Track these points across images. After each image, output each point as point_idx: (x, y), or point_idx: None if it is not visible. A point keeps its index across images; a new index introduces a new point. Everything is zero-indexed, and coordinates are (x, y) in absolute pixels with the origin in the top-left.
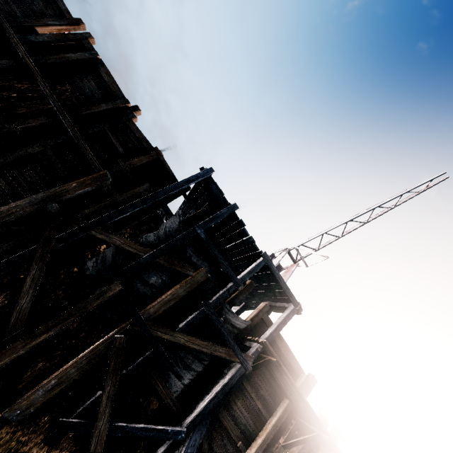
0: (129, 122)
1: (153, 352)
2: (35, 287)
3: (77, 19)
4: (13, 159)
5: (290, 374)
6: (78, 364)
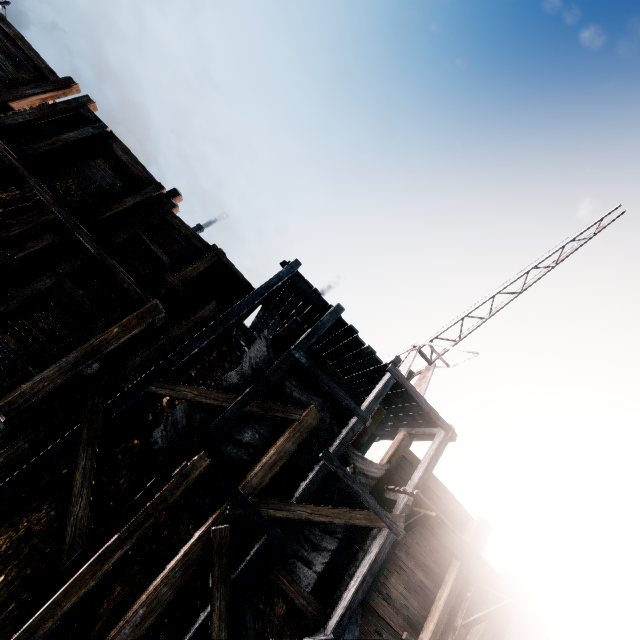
0: (168, 215)
1: (268, 540)
2: (90, 484)
3: (66, 79)
4: (18, 304)
5: (454, 525)
6: (169, 579)
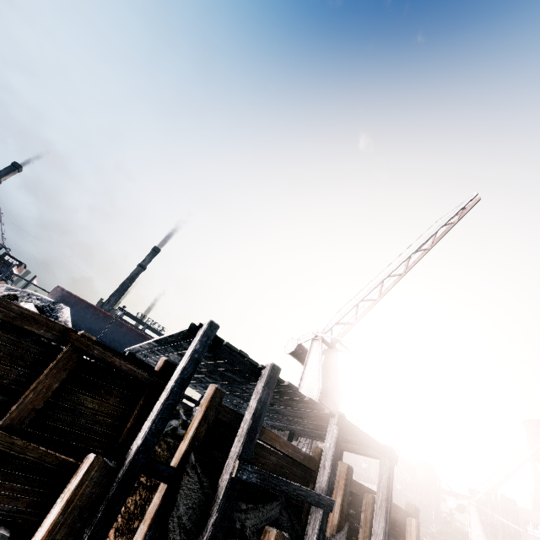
0: None
1: None
2: None
3: None
4: None
5: (396, 528)
6: None
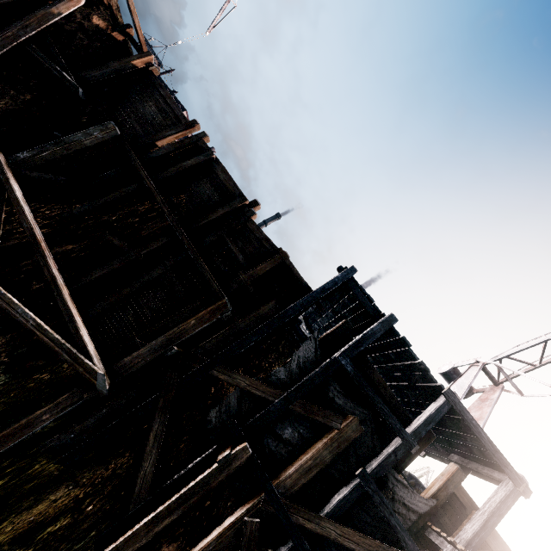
0: (247, 221)
1: (294, 548)
2: (158, 446)
3: (192, 121)
4: (138, 287)
5: None
6: None
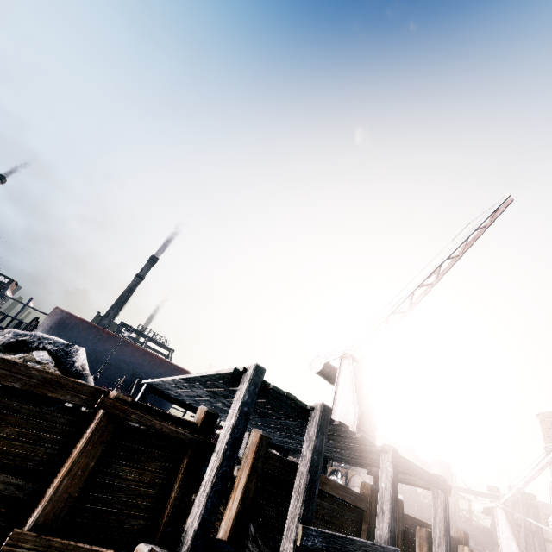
0: None
1: None
2: None
3: None
4: None
5: None
6: None
